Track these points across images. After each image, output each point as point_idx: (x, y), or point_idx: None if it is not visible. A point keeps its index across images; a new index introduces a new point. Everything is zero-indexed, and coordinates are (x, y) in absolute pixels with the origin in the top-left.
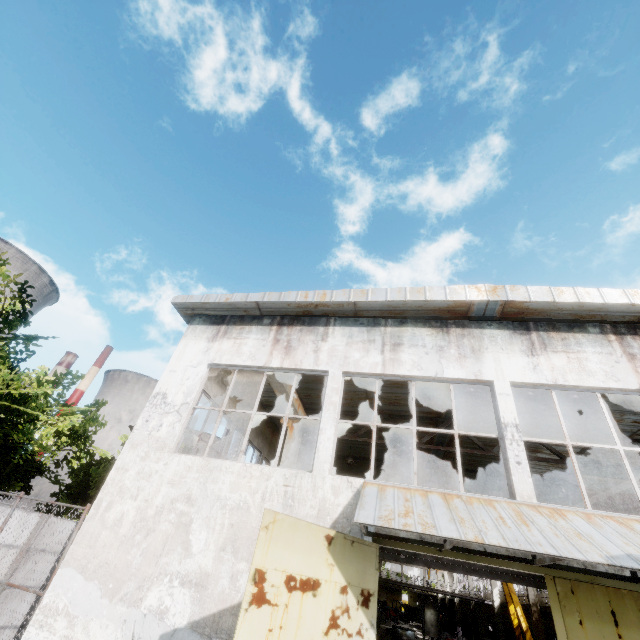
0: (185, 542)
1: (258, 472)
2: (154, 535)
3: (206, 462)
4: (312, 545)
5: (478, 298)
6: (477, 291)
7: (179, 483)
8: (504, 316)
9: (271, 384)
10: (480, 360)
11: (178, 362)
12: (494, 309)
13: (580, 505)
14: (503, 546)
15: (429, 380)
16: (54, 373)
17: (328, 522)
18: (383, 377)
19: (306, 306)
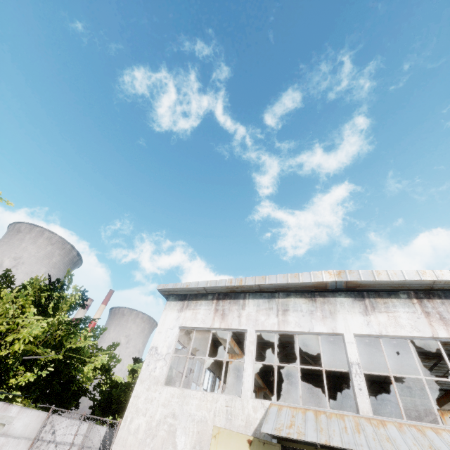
0: (173, 443)
1: (211, 397)
2: (156, 438)
3: (182, 391)
4: (240, 446)
5: (330, 279)
6: (329, 275)
7: (168, 405)
8: (348, 288)
9: (215, 335)
10: (335, 319)
11: (162, 326)
12: (341, 285)
13: (446, 407)
14: (339, 446)
15: (306, 333)
16: (91, 329)
17: (251, 430)
18: (279, 332)
19: (231, 287)
